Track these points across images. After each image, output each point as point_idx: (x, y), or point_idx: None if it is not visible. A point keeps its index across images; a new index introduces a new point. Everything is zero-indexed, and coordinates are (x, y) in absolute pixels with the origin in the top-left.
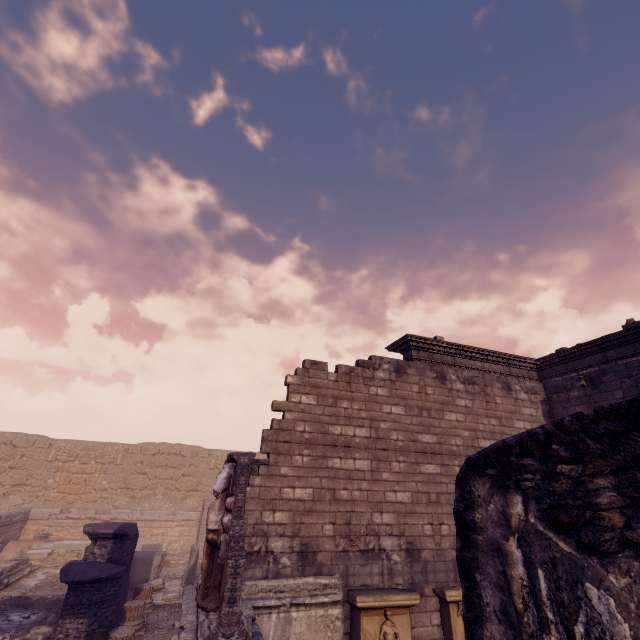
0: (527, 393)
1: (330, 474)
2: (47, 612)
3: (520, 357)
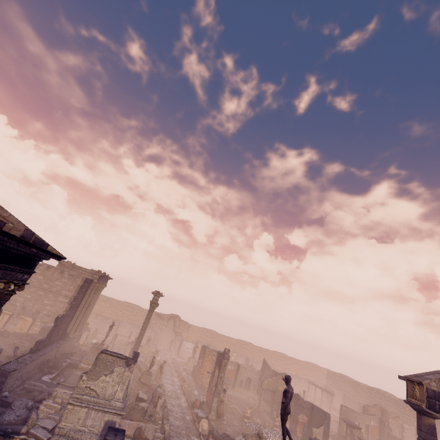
0: None
1: None
2: None
3: None
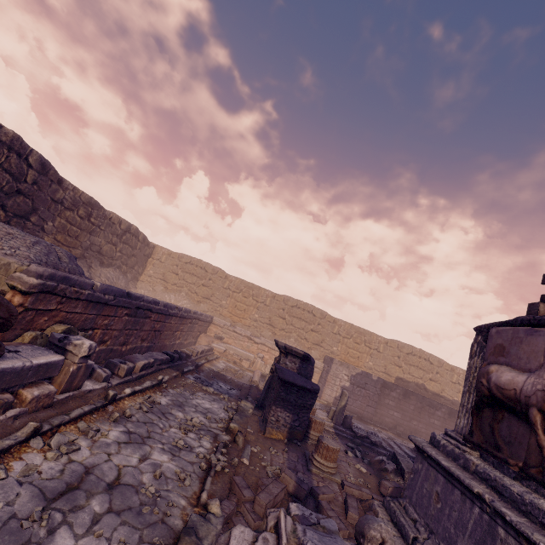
0: None
1: None
2: (240, 391)
3: None
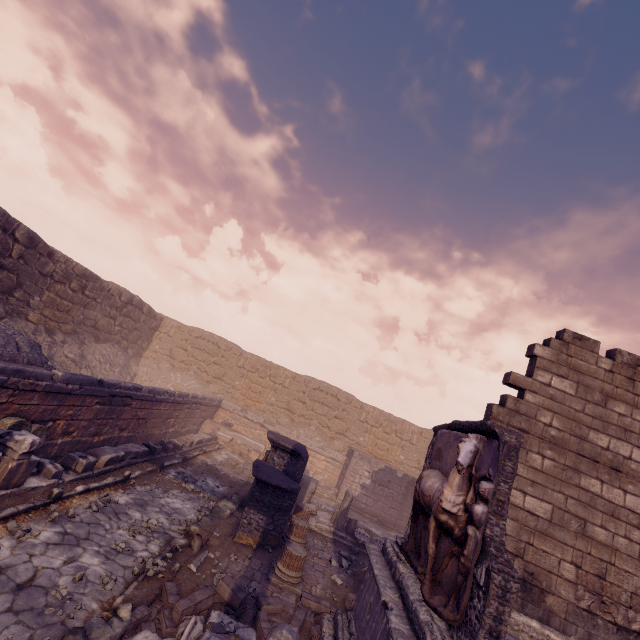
0: None
1: (581, 497)
2: (230, 489)
3: None
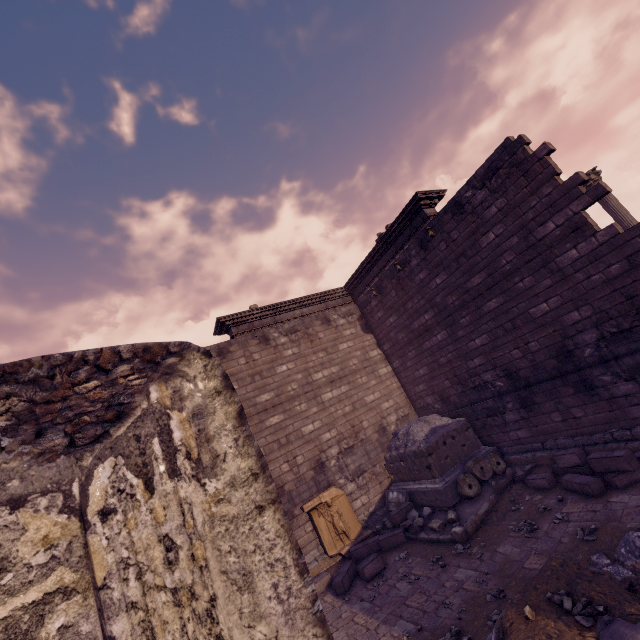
0: (345, 318)
1: None
2: None
3: (329, 291)
